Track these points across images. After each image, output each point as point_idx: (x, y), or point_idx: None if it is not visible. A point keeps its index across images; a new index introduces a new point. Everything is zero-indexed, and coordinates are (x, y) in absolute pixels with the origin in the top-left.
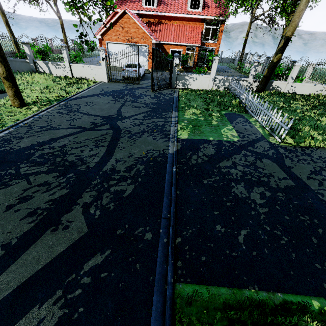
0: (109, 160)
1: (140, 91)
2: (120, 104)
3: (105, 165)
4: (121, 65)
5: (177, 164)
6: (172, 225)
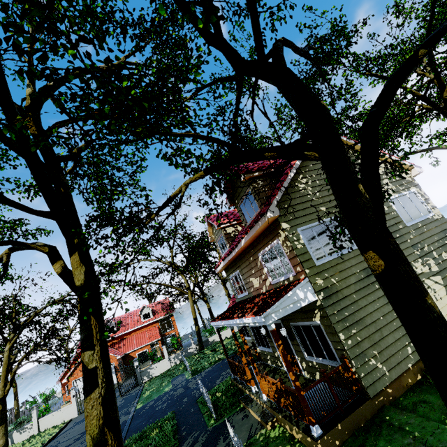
0: None
1: None
2: None
3: None
4: None
5: (132, 419)
6: (125, 435)
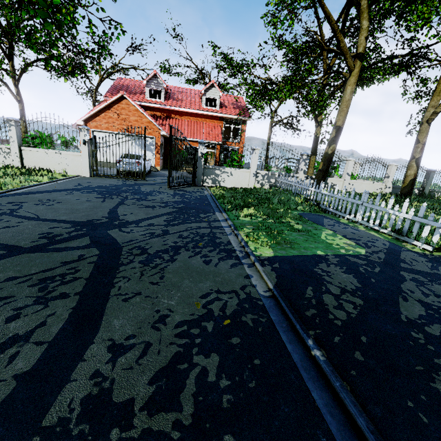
0: (82, 351)
1: (149, 187)
2: (114, 202)
3: (61, 383)
4: (114, 160)
5: (306, 328)
6: None
